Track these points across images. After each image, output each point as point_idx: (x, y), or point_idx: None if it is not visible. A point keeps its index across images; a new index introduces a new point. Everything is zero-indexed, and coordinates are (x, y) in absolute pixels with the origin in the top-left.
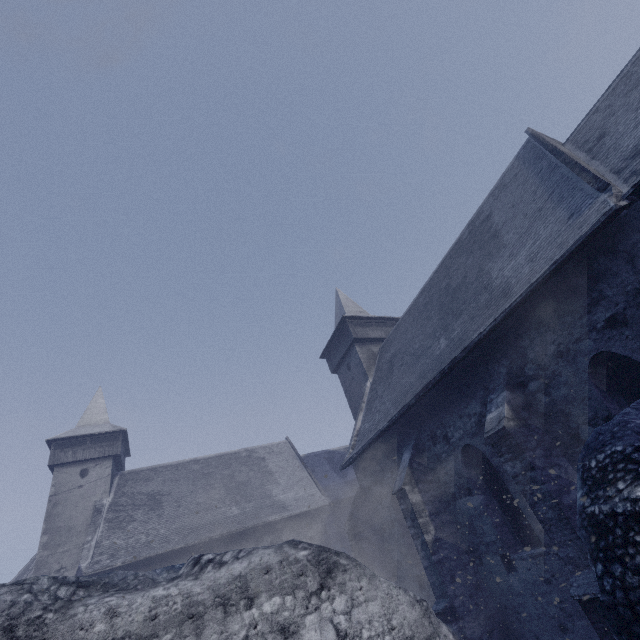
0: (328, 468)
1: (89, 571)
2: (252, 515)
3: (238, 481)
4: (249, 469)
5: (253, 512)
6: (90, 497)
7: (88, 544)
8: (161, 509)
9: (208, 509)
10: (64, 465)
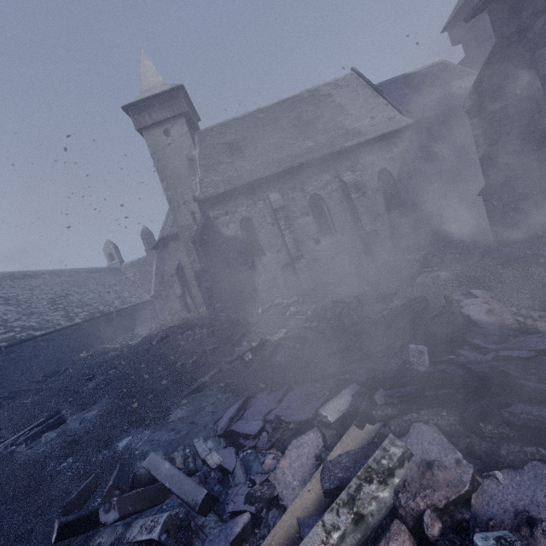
0: (407, 92)
1: (201, 197)
2: (327, 145)
3: (306, 120)
4: (315, 108)
5: (327, 143)
6: (181, 152)
7: (194, 182)
8: (241, 153)
9: (283, 147)
10: (148, 129)
